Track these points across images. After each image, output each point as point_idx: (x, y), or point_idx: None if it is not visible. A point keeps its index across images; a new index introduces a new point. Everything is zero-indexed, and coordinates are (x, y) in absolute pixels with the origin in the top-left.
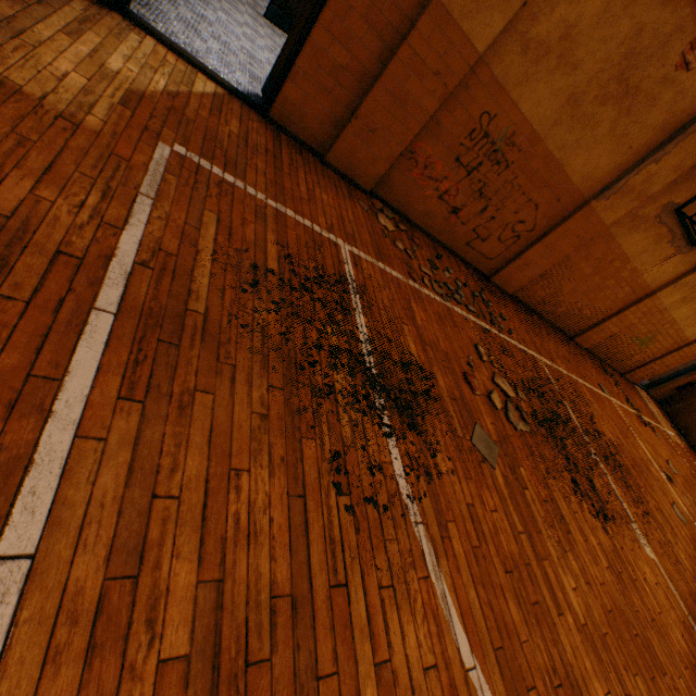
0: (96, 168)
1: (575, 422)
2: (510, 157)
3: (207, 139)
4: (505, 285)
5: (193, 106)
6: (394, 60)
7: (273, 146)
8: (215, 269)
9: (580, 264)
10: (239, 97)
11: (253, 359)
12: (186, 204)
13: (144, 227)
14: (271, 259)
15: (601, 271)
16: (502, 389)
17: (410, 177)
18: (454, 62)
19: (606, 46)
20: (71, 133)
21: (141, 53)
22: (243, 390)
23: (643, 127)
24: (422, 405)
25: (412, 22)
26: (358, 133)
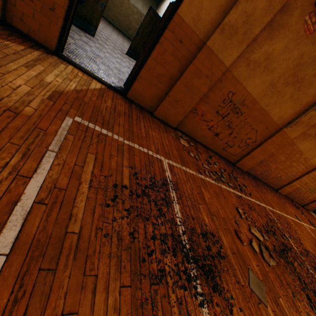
0: (23, 137)
1: (294, 247)
2: (243, 110)
3: (94, 111)
4: (242, 167)
5: (88, 95)
6: (186, 71)
7: (128, 110)
8: (90, 193)
9: (279, 156)
10: (112, 89)
11: (110, 263)
12: (77, 152)
13: (46, 173)
14: (125, 177)
15: (290, 159)
16: (256, 236)
17: (194, 120)
18: (215, 71)
19: (286, 61)
20: (12, 118)
21: (65, 73)
22: (100, 299)
23: (306, 95)
24: (217, 265)
25: (194, 55)
26: (169, 102)
